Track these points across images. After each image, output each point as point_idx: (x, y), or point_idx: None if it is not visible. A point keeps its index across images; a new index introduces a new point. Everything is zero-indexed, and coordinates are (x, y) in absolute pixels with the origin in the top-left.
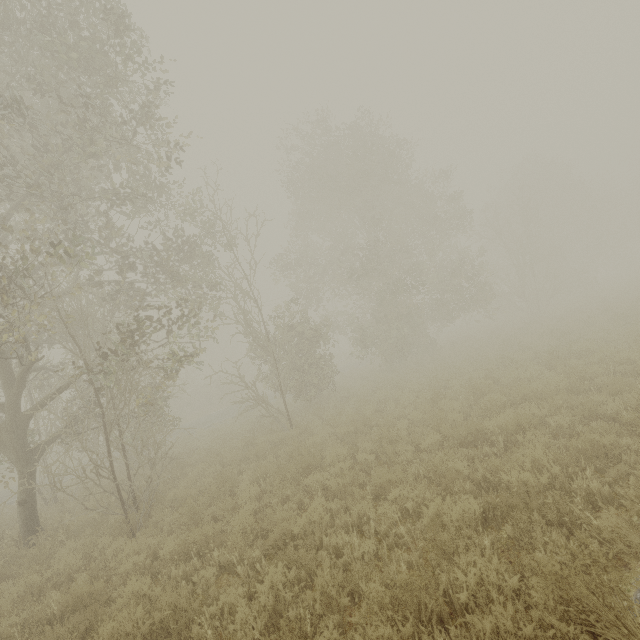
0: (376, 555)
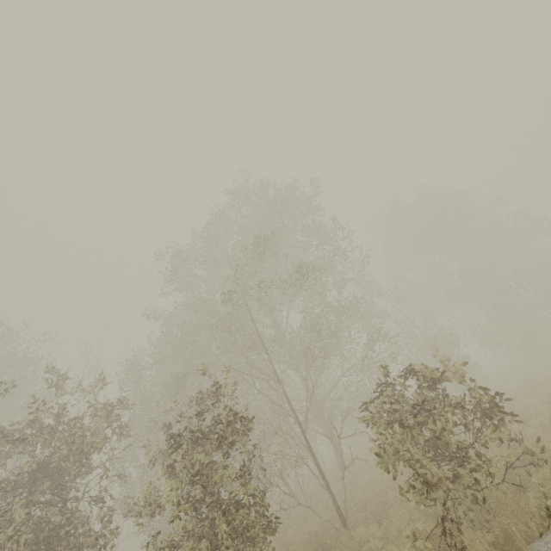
0: None
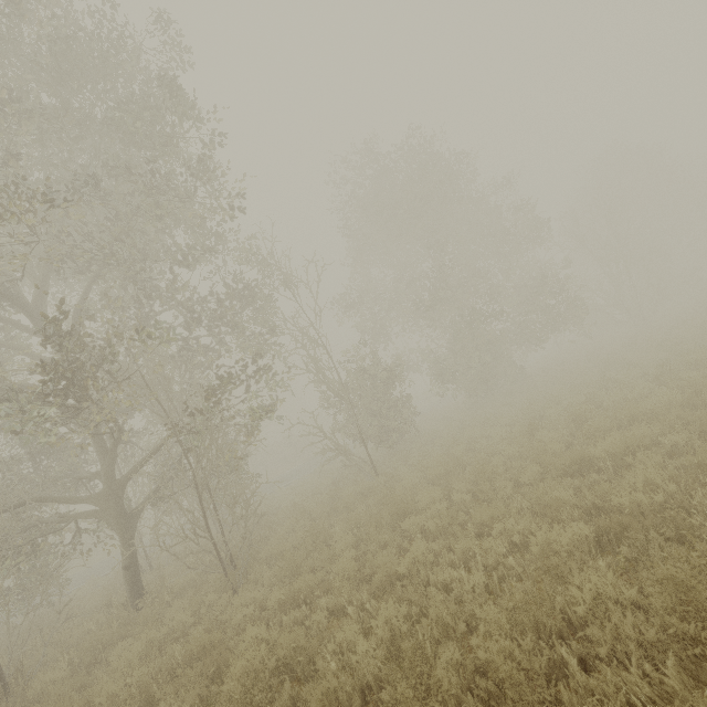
0: (487, 589)
